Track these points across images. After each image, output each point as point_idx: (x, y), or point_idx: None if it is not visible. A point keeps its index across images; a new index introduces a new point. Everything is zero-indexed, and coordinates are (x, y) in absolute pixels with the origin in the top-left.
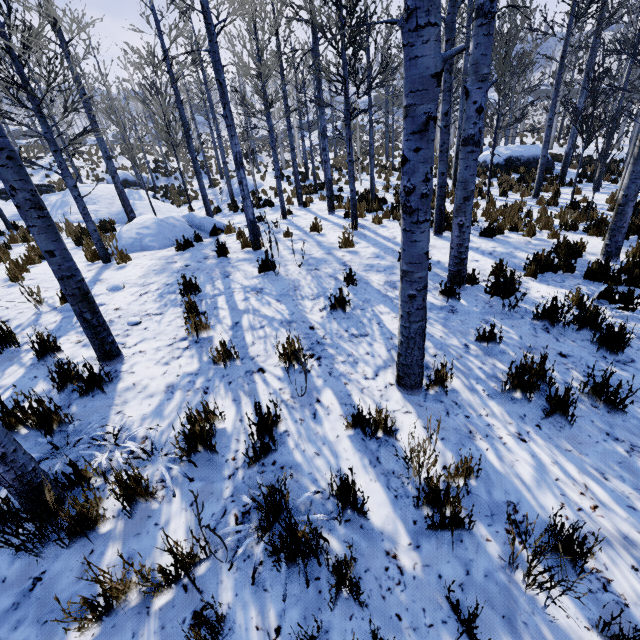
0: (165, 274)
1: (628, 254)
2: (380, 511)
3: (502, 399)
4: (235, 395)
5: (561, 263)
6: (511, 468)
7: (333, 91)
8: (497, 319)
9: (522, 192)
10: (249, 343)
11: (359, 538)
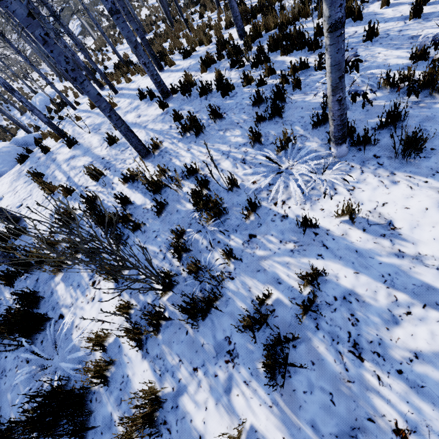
0: (21, 179)
1: (252, 30)
2: (140, 200)
3: (183, 140)
4: (79, 202)
5: (217, 55)
6: (183, 162)
7: (34, 2)
8: (186, 105)
9: (210, 9)
10: (77, 181)
11: (134, 210)
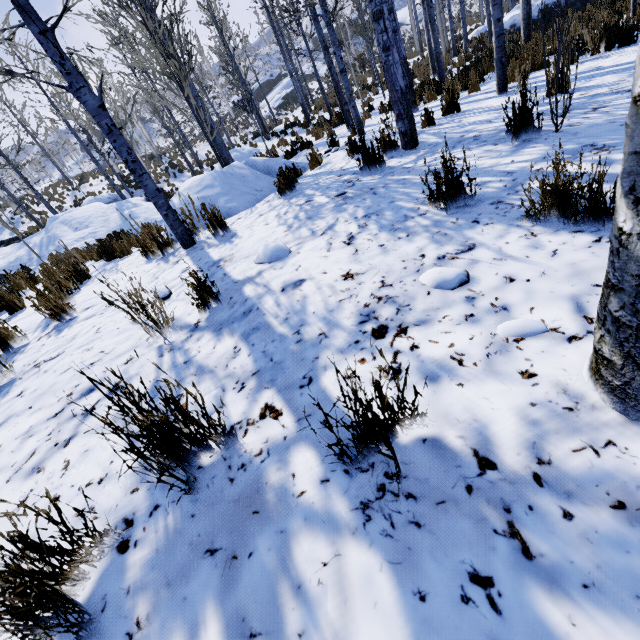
0: (327, 212)
1: None
2: None
3: None
4: None
5: None
6: None
7: None
8: None
9: None
10: None
11: None
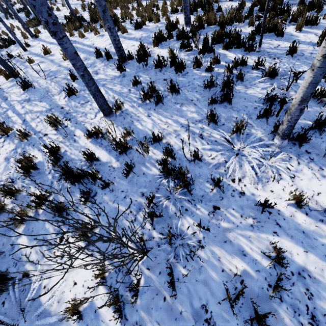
0: None
1: (195, 20)
2: (105, 157)
3: (143, 105)
4: (38, 148)
5: (168, 35)
6: (145, 127)
7: None
8: (142, 73)
9: None
10: (35, 126)
11: (100, 167)
